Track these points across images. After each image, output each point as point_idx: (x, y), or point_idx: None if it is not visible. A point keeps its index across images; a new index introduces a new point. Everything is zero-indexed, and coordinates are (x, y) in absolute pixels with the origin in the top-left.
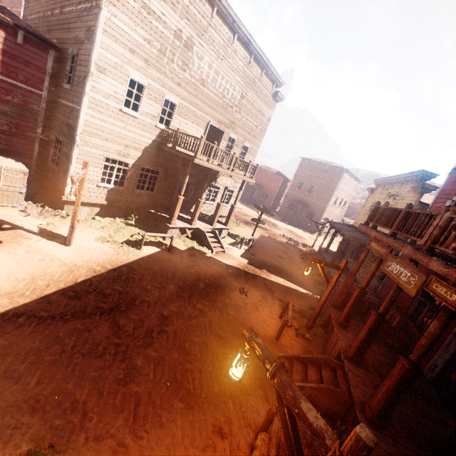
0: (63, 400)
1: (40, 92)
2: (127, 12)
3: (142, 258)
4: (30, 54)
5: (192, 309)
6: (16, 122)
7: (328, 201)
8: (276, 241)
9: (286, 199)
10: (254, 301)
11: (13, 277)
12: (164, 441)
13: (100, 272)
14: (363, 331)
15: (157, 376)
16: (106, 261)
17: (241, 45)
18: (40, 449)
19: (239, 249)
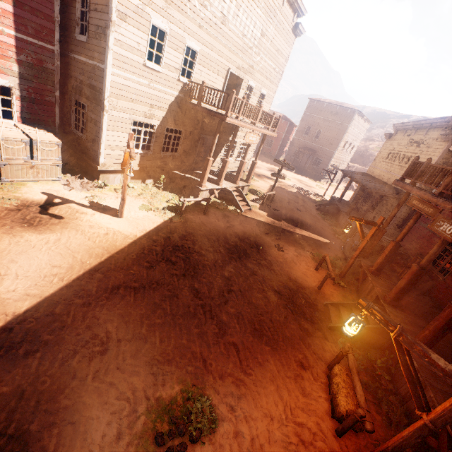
0: (185, 352)
1: (52, 47)
2: None
3: (185, 224)
4: None
5: (245, 269)
6: (34, 85)
7: (336, 146)
8: (290, 194)
9: (291, 146)
10: (291, 256)
11: (93, 253)
12: (266, 375)
13: (158, 241)
14: (403, 281)
15: (242, 328)
16: (158, 230)
17: None
18: (187, 388)
19: (262, 205)
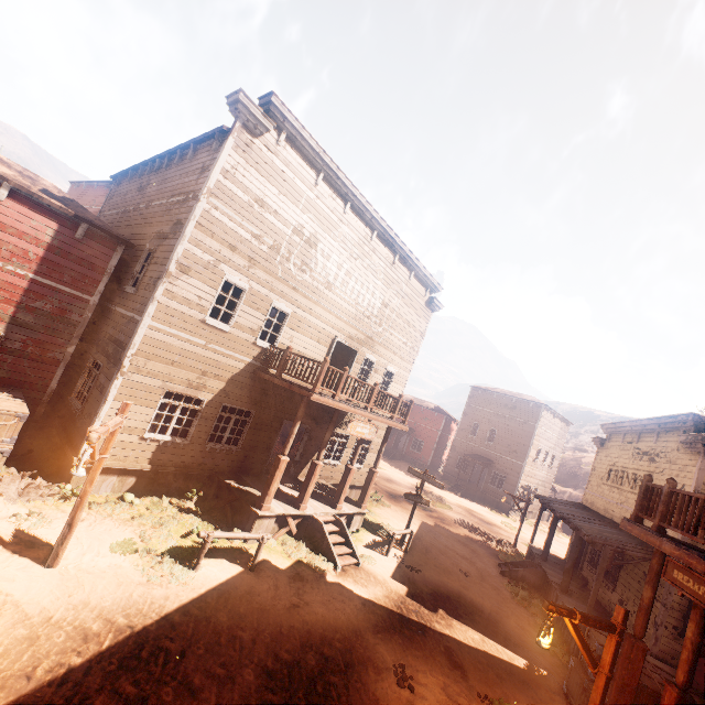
0: None
1: (88, 297)
2: (234, 205)
3: (195, 592)
4: (89, 250)
5: None
6: (38, 337)
7: (524, 455)
8: (448, 535)
9: (453, 452)
10: None
11: None
12: None
13: (96, 638)
14: None
15: None
16: (118, 605)
17: (381, 243)
18: None
19: (385, 555)
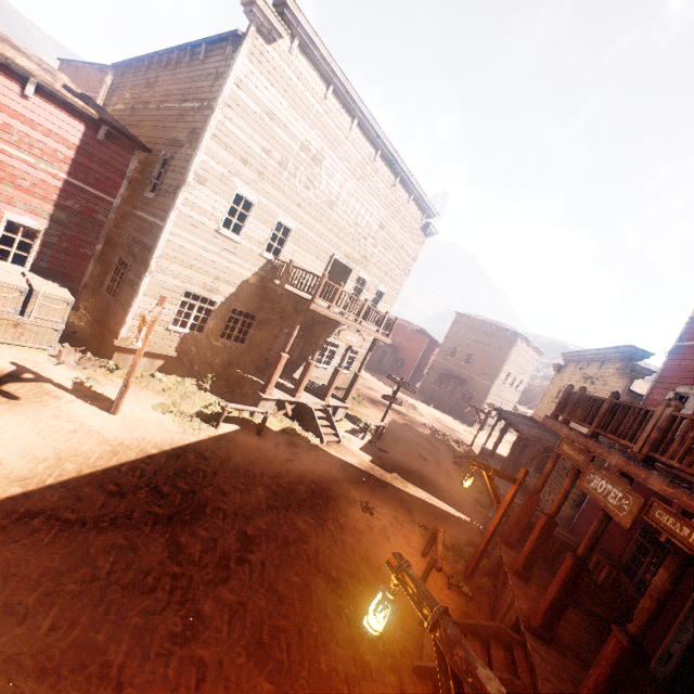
0: (89, 660)
1: (111, 200)
2: (246, 117)
3: (218, 442)
4: (109, 153)
5: (290, 529)
6: (71, 234)
7: (494, 378)
8: (416, 433)
9: (431, 370)
10: (384, 525)
11: (30, 454)
12: None
13: (156, 458)
14: (555, 585)
15: (234, 634)
16: (166, 442)
17: (384, 164)
18: None
19: (362, 439)
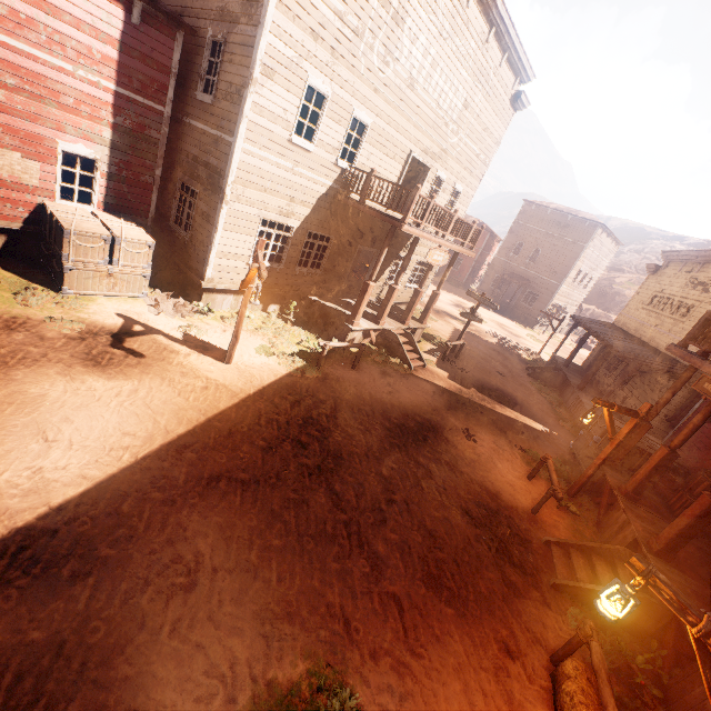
0: (317, 603)
1: (161, 108)
2: None
3: (324, 382)
4: (149, 42)
5: (415, 466)
6: (128, 159)
7: (563, 277)
8: (485, 345)
9: (491, 271)
10: (488, 451)
11: (184, 418)
12: (447, 661)
13: (282, 407)
14: (684, 518)
15: (409, 570)
16: (283, 388)
17: (478, 9)
18: (318, 668)
19: (441, 360)
